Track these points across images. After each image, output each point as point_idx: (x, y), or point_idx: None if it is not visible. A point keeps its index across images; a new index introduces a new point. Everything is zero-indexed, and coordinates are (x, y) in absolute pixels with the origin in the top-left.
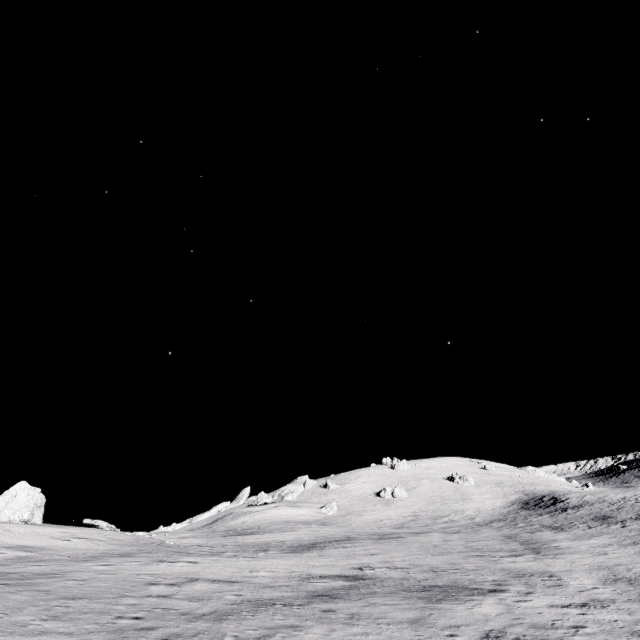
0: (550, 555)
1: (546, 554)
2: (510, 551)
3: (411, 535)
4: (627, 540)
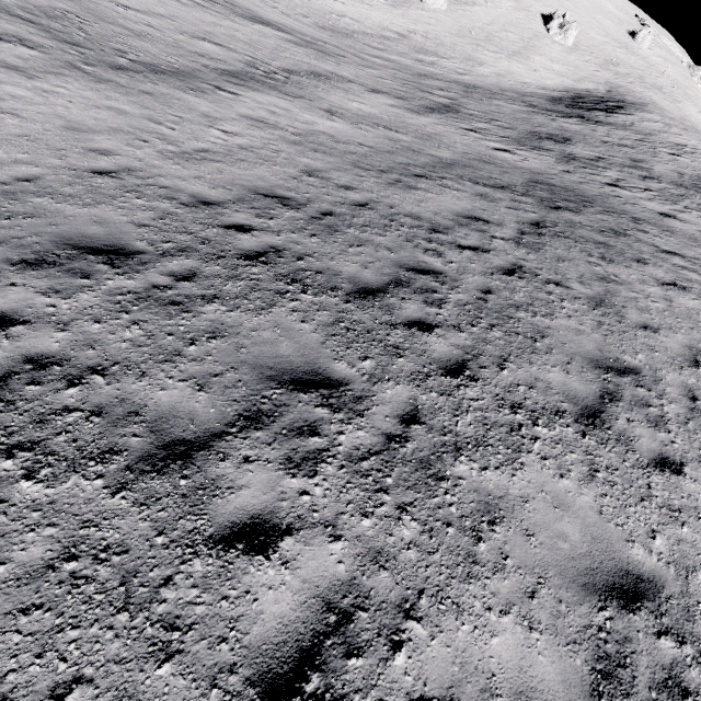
0: (70, 72)
1: (85, 71)
2: (71, 42)
3: (203, 6)
4: (369, 149)
